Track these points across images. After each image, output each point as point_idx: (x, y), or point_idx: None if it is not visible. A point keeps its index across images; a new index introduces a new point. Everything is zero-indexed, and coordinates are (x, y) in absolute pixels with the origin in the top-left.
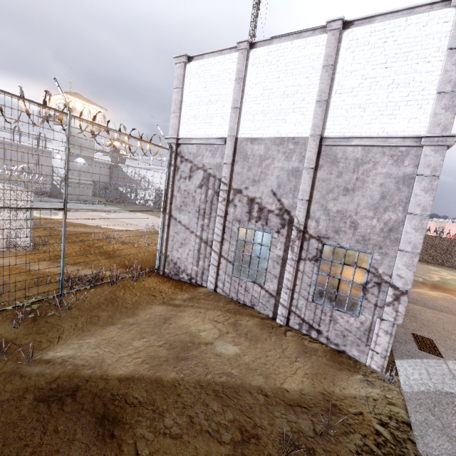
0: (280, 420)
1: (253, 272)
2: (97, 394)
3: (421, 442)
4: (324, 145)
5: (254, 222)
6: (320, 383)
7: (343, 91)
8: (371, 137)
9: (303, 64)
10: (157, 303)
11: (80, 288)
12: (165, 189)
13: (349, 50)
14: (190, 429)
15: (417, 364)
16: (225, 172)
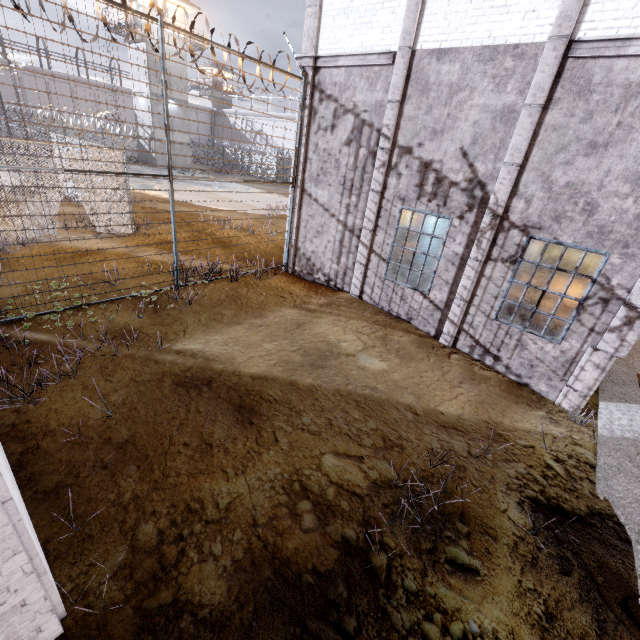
0: (429, 438)
1: (414, 278)
2: (231, 387)
3: (603, 484)
4: (572, 58)
5: (426, 202)
6: (485, 412)
7: None
8: None
9: None
10: (288, 306)
11: (197, 282)
12: (296, 148)
13: None
14: (329, 430)
15: (630, 409)
16: (388, 118)
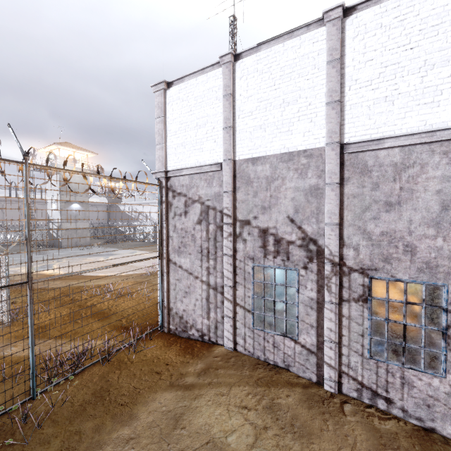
0: None
1: None
2: None
3: None
4: (347, 153)
5: (272, 258)
6: None
7: (359, 86)
8: (411, 133)
9: (301, 65)
10: (163, 388)
11: (60, 380)
12: (159, 230)
13: (357, 39)
14: None
15: None
16: (226, 202)
